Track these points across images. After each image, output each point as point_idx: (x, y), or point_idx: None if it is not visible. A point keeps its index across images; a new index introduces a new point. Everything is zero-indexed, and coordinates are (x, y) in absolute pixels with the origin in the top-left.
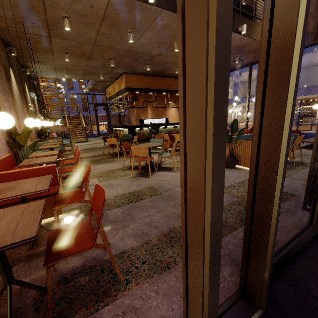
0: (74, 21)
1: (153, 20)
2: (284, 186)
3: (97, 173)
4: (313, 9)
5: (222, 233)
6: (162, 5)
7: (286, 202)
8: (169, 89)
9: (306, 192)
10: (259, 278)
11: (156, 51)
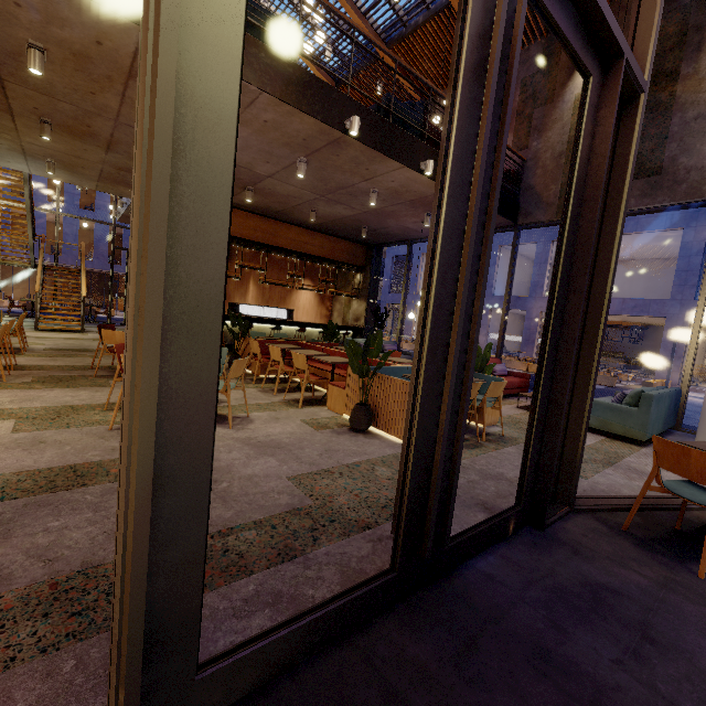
0: (61, 61)
1: (246, 106)
2: None
3: (30, 410)
4: (554, 165)
5: (210, 583)
6: (259, 83)
7: None
8: (298, 250)
9: (398, 495)
10: (113, 705)
11: (263, 169)
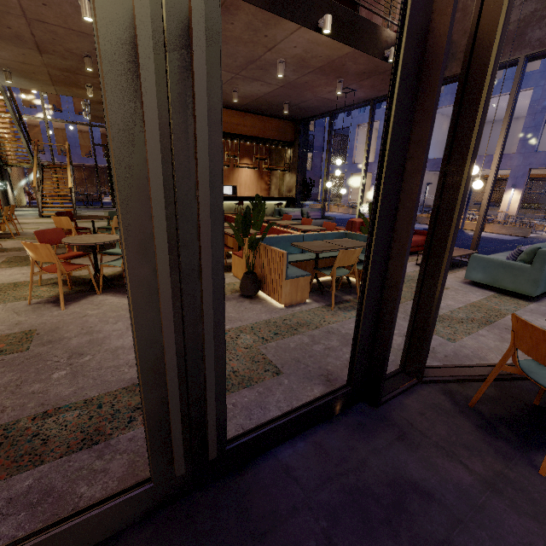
0: None
1: None
2: (290, 348)
3: None
4: None
5: None
6: None
7: (240, 393)
8: (231, 131)
9: None
10: None
11: None
